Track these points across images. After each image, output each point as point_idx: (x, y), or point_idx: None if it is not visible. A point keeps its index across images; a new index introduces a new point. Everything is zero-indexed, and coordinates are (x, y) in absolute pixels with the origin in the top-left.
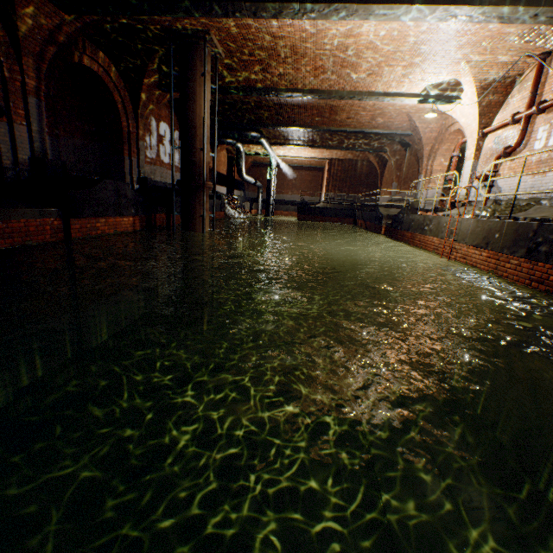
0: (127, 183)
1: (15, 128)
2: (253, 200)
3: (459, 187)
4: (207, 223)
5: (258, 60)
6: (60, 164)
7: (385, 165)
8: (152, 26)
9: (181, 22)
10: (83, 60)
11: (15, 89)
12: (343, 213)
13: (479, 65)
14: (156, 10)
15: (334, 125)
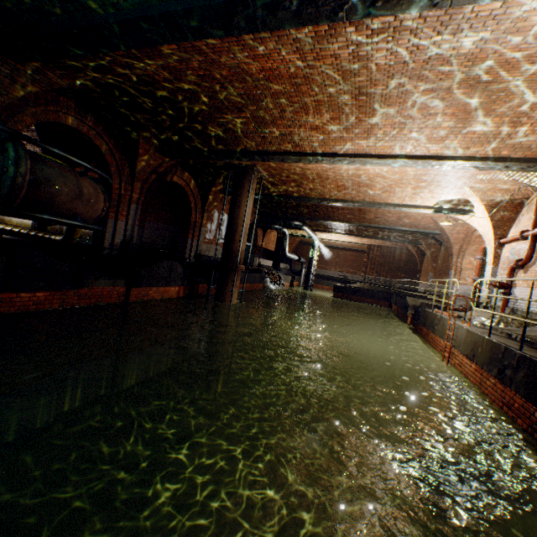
0: (186, 257)
1: (118, 223)
2: (298, 273)
3: (482, 289)
4: (236, 296)
5: (293, 180)
6: (139, 246)
7: (424, 254)
8: (219, 162)
9: (236, 161)
10: (173, 178)
11: (125, 200)
12: (378, 295)
13: (481, 189)
14: (219, 158)
15: (364, 221)
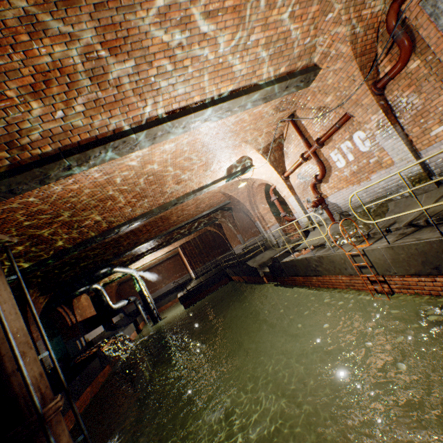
0: None
1: None
2: (135, 312)
3: (297, 217)
4: None
5: (63, 222)
6: None
7: (221, 226)
8: None
9: None
10: None
11: None
12: (217, 278)
13: (254, 140)
14: None
15: (171, 226)
